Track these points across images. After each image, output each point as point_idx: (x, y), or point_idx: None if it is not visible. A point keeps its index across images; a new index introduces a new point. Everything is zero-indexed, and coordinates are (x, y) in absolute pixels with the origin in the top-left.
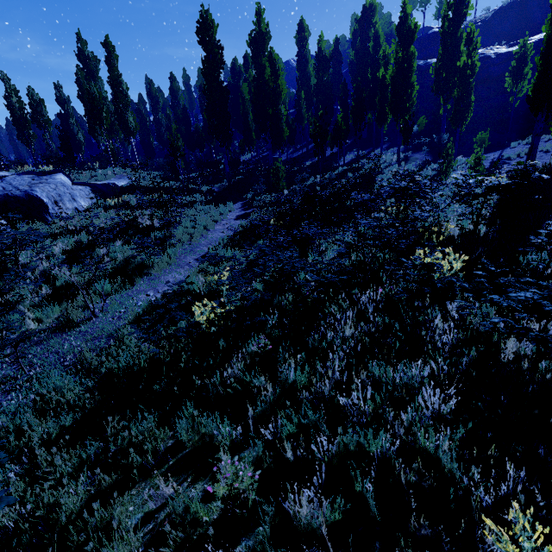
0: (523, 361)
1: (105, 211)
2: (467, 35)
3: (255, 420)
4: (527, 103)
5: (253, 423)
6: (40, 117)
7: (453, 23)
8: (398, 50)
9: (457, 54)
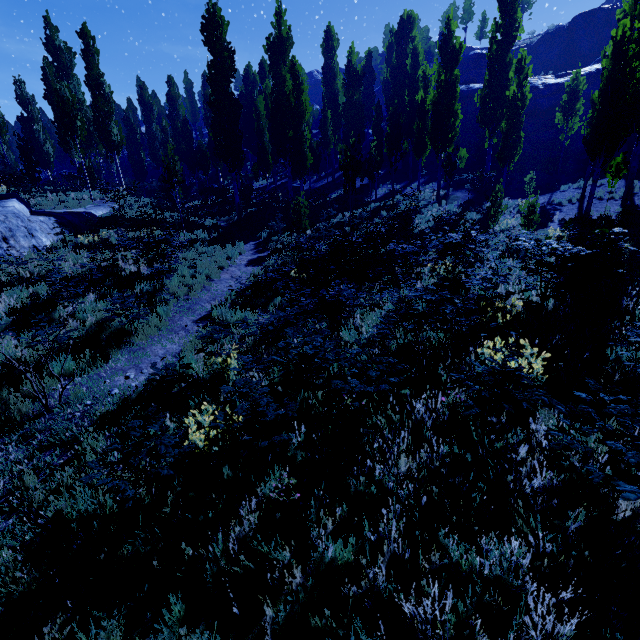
0: None
1: (75, 251)
2: (518, 62)
3: (275, 623)
4: (584, 144)
5: (272, 631)
6: None
7: (501, 47)
8: (440, 72)
9: (505, 82)
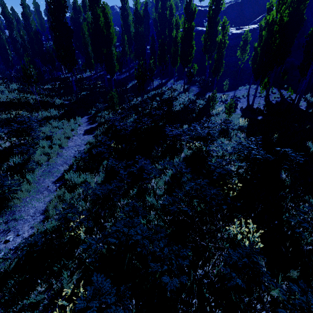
0: None
1: None
2: (223, 23)
3: None
4: (252, 73)
5: None
6: None
7: (214, 12)
8: (185, 22)
9: (216, 32)
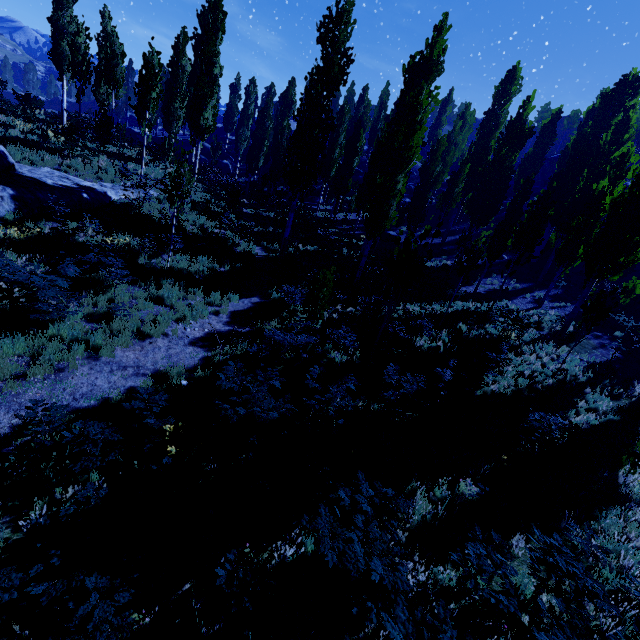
0: None
1: None
2: None
3: None
4: None
5: None
6: (111, 73)
7: None
8: None
9: None
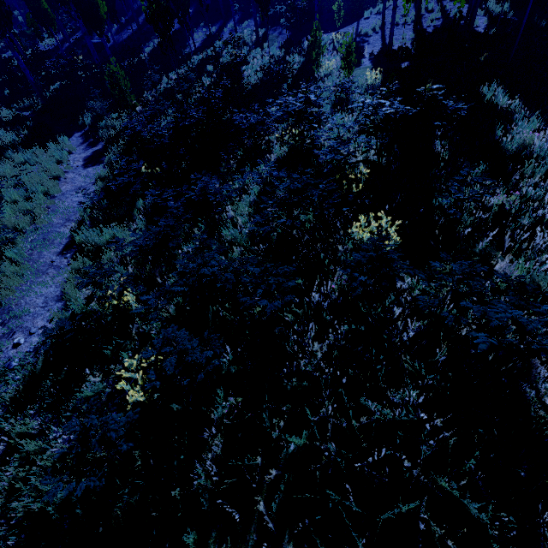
0: (489, 356)
1: None
2: None
3: (268, 506)
4: None
5: (267, 512)
6: None
7: None
8: None
9: None
